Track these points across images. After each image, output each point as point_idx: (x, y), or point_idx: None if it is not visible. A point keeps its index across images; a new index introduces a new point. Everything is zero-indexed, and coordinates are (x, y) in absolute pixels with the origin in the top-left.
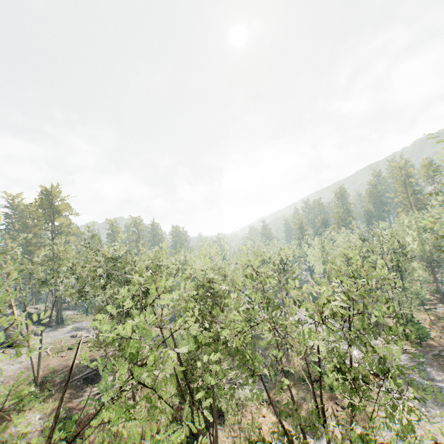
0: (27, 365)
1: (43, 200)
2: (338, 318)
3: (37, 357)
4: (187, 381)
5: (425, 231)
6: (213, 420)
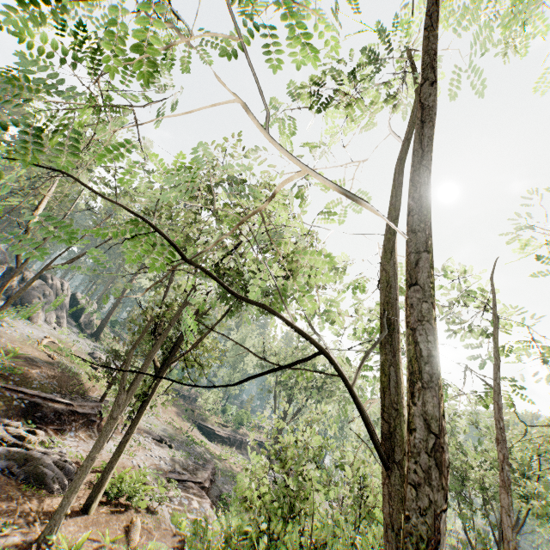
0: (1, 330)
1: None
2: None
3: (24, 335)
4: None
5: None
6: None
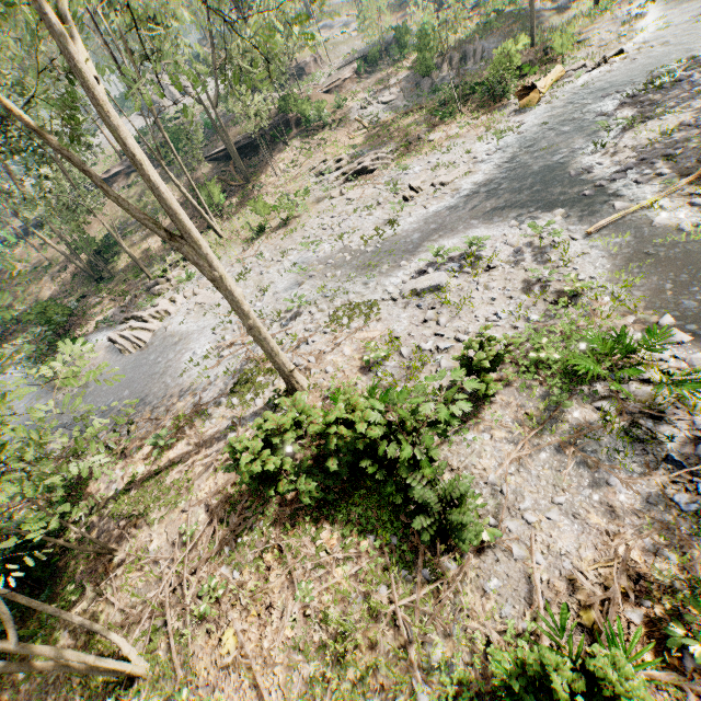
0: None
1: None
2: None
3: None
4: None
5: None
6: (277, 127)
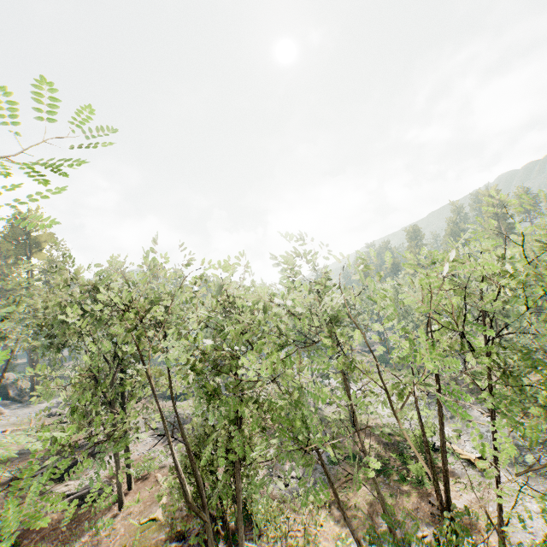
0: None
1: (15, 226)
2: (452, 355)
3: None
4: (194, 472)
5: (533, 266)
6: None
